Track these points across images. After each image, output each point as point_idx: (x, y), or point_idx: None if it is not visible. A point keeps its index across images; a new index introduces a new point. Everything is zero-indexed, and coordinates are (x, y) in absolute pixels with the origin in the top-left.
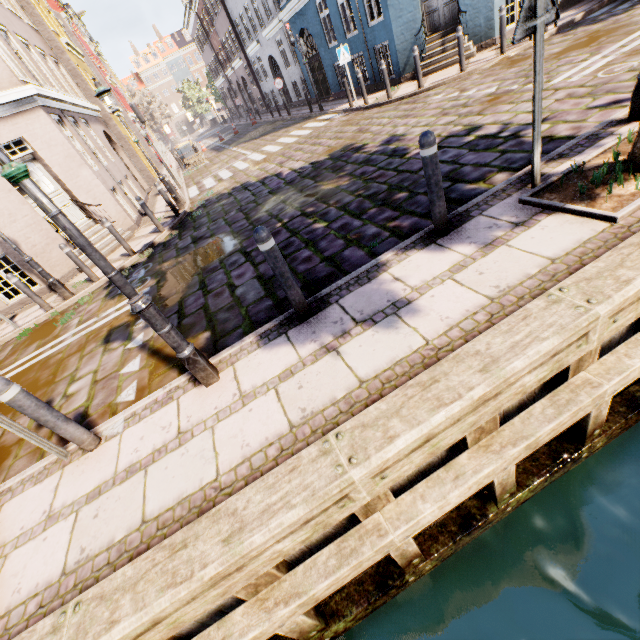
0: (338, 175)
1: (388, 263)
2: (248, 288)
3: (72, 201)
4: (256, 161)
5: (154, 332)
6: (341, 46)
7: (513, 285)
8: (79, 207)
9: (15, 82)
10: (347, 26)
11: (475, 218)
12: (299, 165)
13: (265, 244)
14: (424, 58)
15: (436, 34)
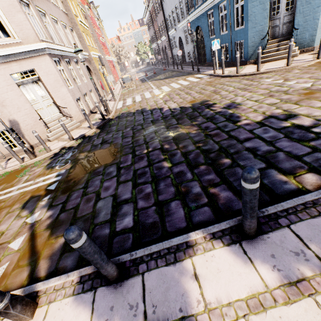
0: (191, 123)
1: (195, 246)
2: (104, 204)
3: (53, 103)
4: (155, 95)
5: (44, 215)
6: (215, 40)
7: None
8: (57, 106)
9: (37, 40)
10: (222, 28)
11: (282, 229)
12: (174, 106)
13: (72, 244)
14: (264, 52)
15: (275, 39)
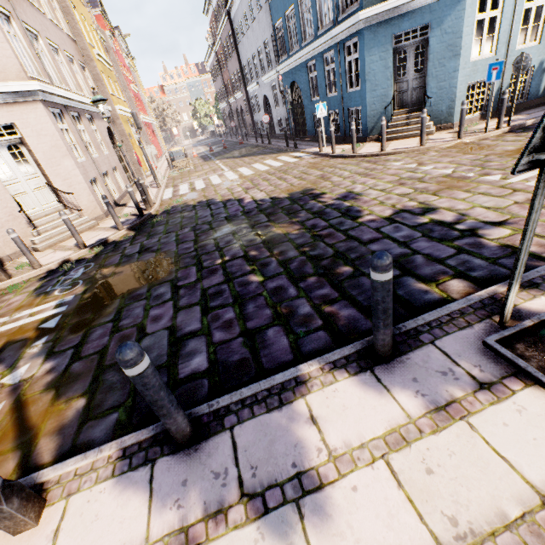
0: (291, 220)
1: (309, 381)
2: (155, 342)
3: (47, 185)
4: (228, 179)
5: (38, 368)
6: (320, 103)
7: (480, 532)
8: (53, 191)
9: (22, 76)
10: (329, 87)
11: (425, 347)
12: (261, 196)
13: (130, 369)
14: (389, 126)
15: (403, 109)
